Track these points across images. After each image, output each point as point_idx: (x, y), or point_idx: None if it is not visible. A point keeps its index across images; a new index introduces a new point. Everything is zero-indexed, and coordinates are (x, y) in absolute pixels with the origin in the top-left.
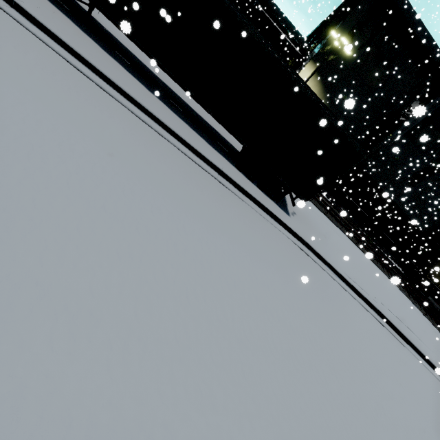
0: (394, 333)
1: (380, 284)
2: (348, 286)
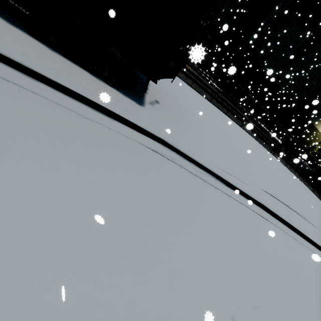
0: (275, 221)
1: (262, 164)
2: (223, 183)
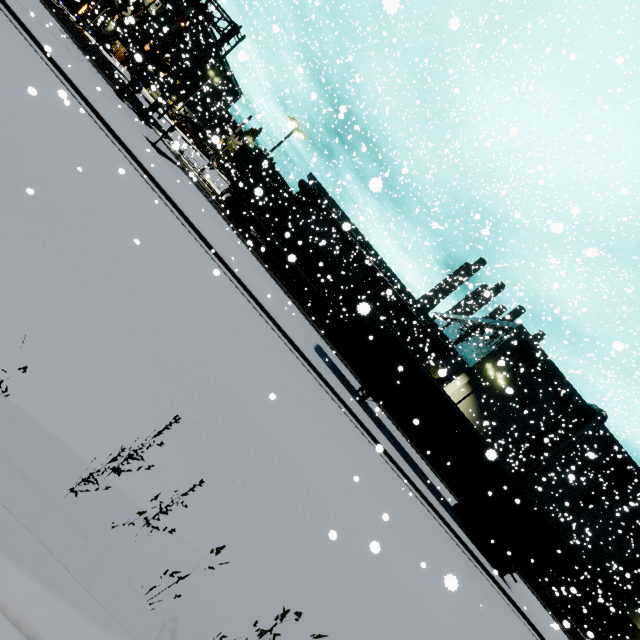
0: None
1: None
2: None
